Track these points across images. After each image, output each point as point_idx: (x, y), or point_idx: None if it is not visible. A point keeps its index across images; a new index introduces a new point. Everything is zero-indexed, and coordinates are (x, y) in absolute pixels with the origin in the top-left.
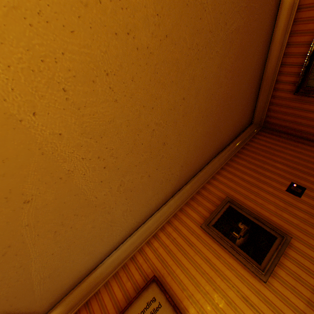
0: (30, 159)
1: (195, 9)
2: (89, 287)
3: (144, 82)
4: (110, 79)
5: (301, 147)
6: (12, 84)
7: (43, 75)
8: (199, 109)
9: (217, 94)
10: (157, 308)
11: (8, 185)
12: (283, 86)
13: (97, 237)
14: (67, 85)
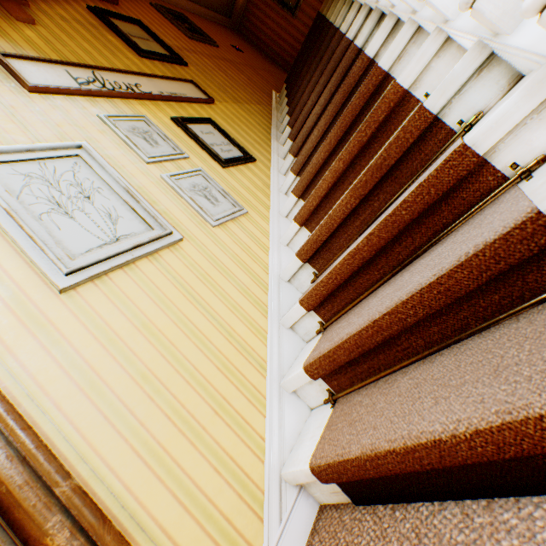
0: None
1: None
2: None
3: None
4: None
5: (257, 52)
6: None
7: None
8: None
9: None
10: None
11: None
12: None
13: None
14: None
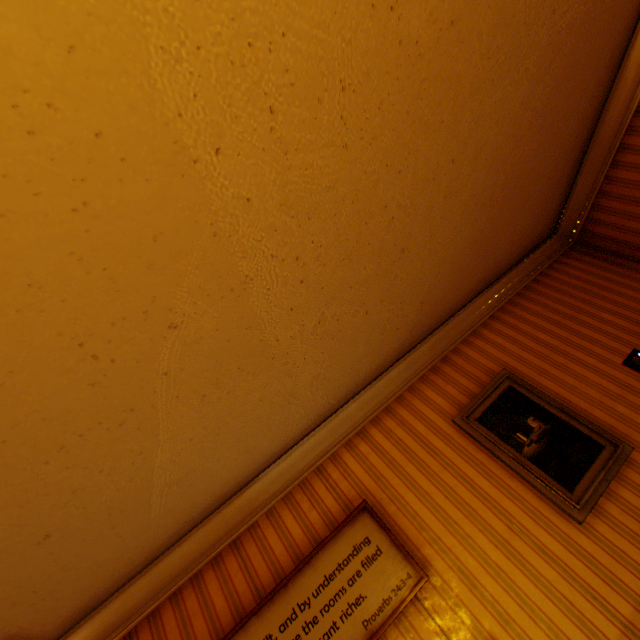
0: (194, 243)
1: None
2: (238, 515)
3: (397, 116)
4: (345, 101)
5: None
6: (195, 84)
7: (245, 75)
8: (474, 187)
9: (509, 162)
10: (374, 556)
11: (152, 287)
12: (634, 157)
13: (264, 422)
14: (277, 101)
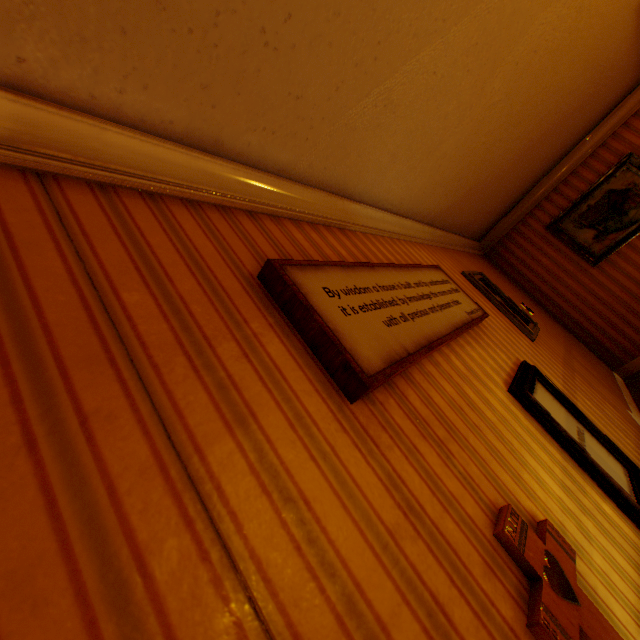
0: None
1: (639, 25)
2: (344, 215)
3: (605, 23)
4: None
5: (519, 290)
6: None
7: None
8: (536, 136)
9: (541, 145)
10: (456, 291)
11: None
12: (540, 214)
13: (419, 145)
14: None
